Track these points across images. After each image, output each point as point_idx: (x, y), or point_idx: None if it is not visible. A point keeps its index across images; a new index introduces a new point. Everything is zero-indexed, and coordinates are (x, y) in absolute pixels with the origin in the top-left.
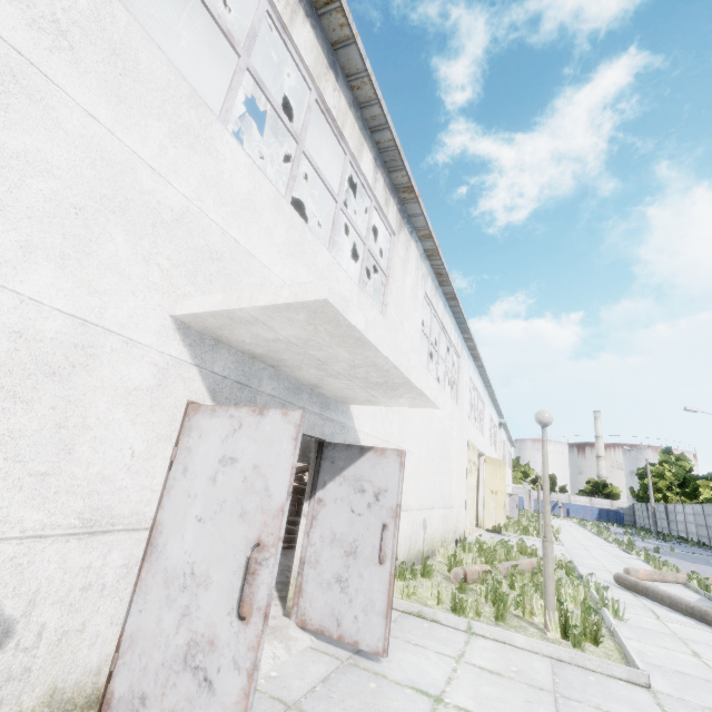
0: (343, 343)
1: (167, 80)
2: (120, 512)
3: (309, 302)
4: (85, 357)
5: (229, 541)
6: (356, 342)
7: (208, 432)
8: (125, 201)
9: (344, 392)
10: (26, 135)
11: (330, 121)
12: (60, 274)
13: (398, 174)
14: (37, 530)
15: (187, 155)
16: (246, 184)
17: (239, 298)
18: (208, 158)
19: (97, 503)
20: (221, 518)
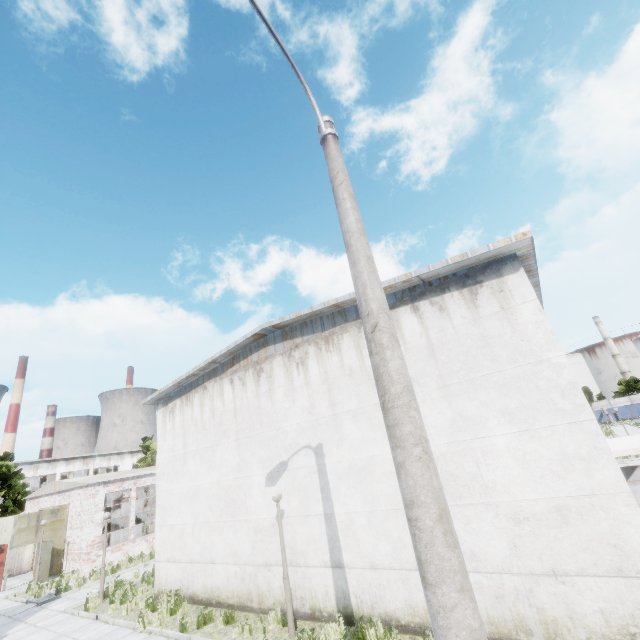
0: None
1: None
2: None
3: None
4: None
5: None
6: None
7: (638, 490)
8: None
9: None
10: None
11: None
12: None
13: None
14: None
15: None
16: None
17: None
18: None
19: None
20: None
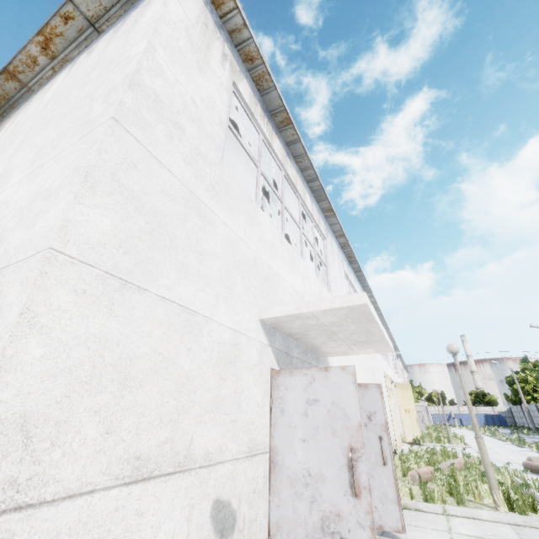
0: (357, 322)
1: (241, 194)
2: (258, 441)
3: (355, 305)
4: (237, 351)
5: (330, 450)
6: (366, 320)
7: (291, 385)
8: (238, 262)
9: (332, 349)
10: (210, 242)
11: (291, 184)
12: (226, 307)
13: (323, 202)
14: (236, 455)
15: (252, 228)
16: (271, 234)
17: (307, 306)
18: (258, 227)
19: (251, 436)
20: (319, 437)
